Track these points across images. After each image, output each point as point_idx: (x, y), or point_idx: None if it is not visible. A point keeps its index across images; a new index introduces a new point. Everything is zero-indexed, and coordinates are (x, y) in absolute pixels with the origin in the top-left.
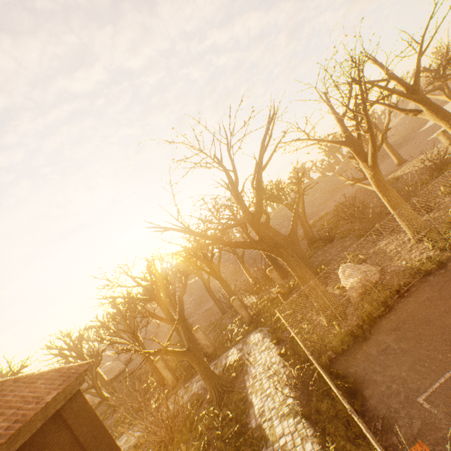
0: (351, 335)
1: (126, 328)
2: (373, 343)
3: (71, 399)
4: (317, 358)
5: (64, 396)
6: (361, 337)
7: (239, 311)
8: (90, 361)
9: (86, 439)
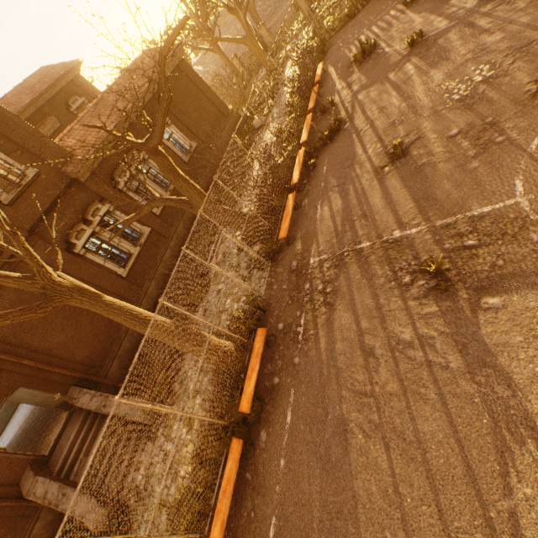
0: (348, 17)
1: (201, 28)
2: (354, 21)
3: (182, 63)
4: (314, 34)
5: (178, 59)
6: (350, 17)
7: (299, 4)
8: (183, 42)
9: (195, 82)
